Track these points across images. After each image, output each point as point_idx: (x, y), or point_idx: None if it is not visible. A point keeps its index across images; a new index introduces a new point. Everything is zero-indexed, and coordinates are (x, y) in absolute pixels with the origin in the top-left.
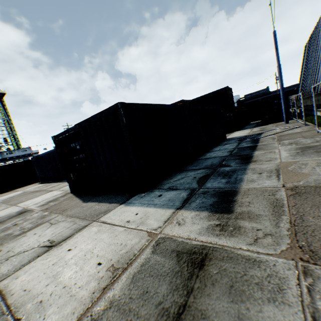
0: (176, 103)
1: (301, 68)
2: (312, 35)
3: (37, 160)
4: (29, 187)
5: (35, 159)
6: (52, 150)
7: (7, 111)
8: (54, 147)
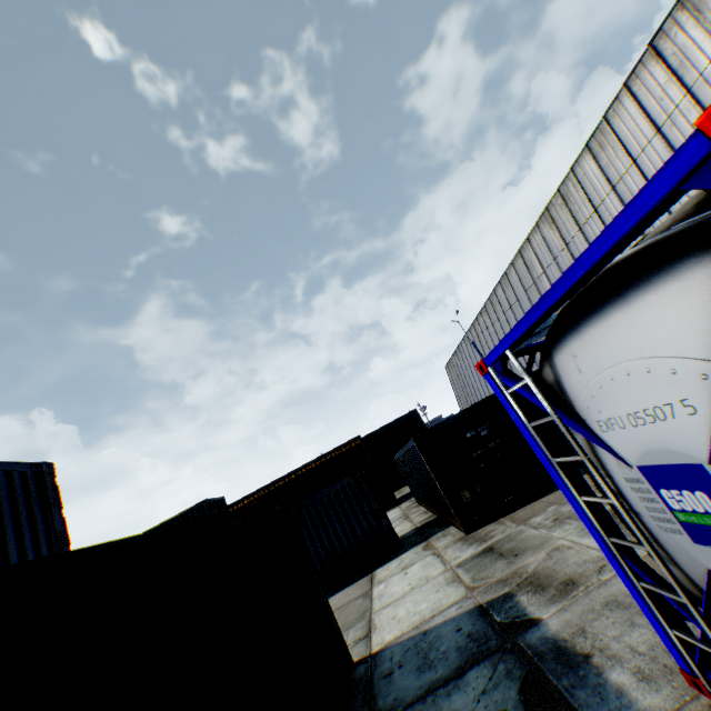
0: (349, 442)
1: (456, 390)
2: (458, 355)
3: None
4: None
5: None
6: None
7: None
8: None
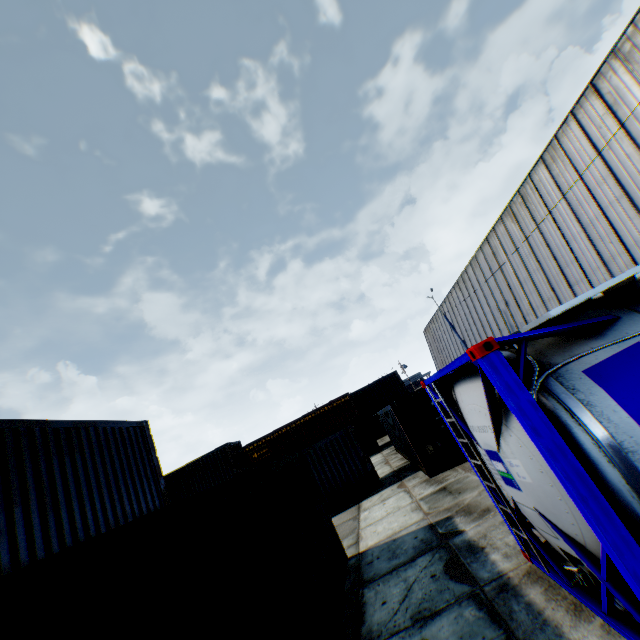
0: (339, 398)
1: (433, 352)
2: (434, 322)
3: None
4: None
5: None
6: None
7: None
8: None
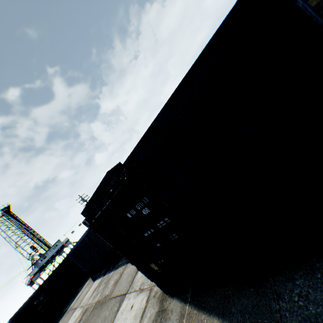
0: None
1: None
2: None
3: (74, 255)
4: (83, 293)
5: (72, 254)
6: (84, 233)
7: (20, 220)
8: (79, 225)
